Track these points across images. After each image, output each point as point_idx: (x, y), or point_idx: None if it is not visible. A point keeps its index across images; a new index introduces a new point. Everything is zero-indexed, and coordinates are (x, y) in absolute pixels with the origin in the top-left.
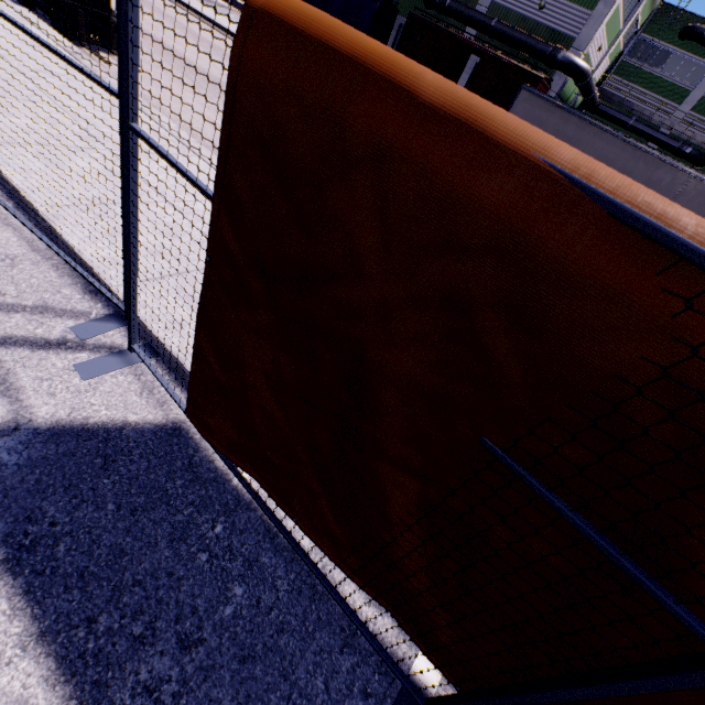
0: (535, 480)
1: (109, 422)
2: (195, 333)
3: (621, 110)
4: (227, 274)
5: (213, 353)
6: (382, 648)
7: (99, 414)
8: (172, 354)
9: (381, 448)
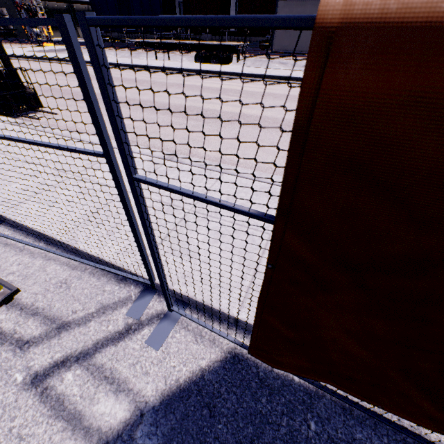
0: None
1: (192, 375)
2: (256, 311)
3: None
4: (295, 274)
5: (278, 322)
6: None
7: (182, 372)
8: (199, 302)
9: None
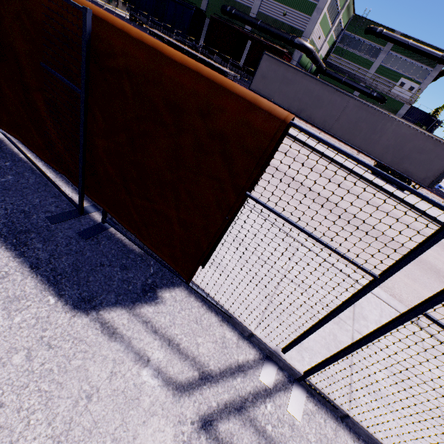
0: (50, 69)
1: None
2: None
3: (339, 73)
4: None
5: None
6: (68, 195)
7: None
8: None
9: (31, 87)
